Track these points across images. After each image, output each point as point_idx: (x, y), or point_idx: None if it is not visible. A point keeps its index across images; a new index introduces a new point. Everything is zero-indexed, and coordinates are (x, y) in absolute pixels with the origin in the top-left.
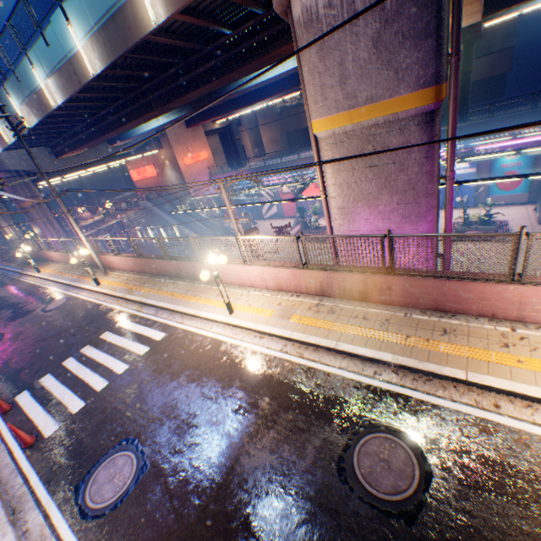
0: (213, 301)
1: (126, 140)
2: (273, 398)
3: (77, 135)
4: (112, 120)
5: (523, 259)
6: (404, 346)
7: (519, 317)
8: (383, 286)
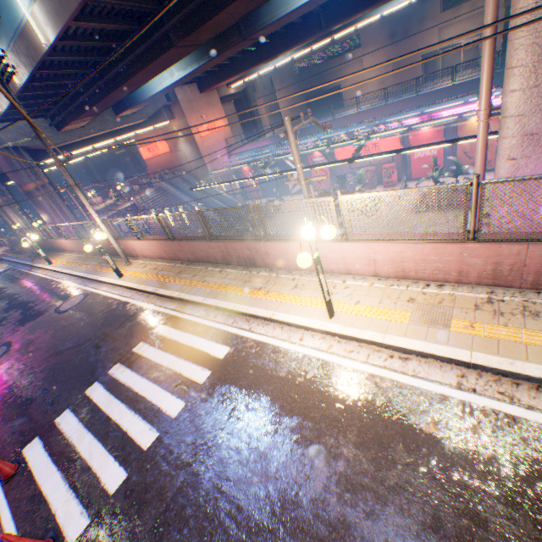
0: (290, 296)
1: (135, 107)
2: (510, 504)
3: (79, 98)
4: (120, 68)
5: None
6: None
7: None
8: None
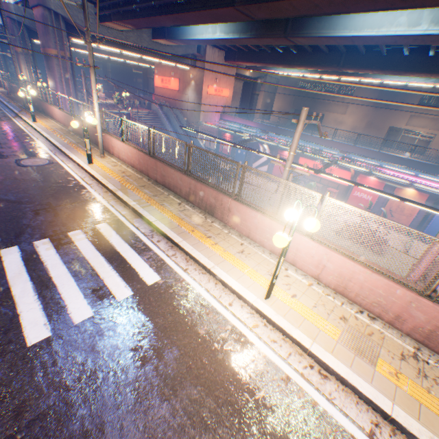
0: (234, 258)
1: (171, 40)
2: None
3: (132, 5)
4: None
5: None
6: None
7: None
8: None
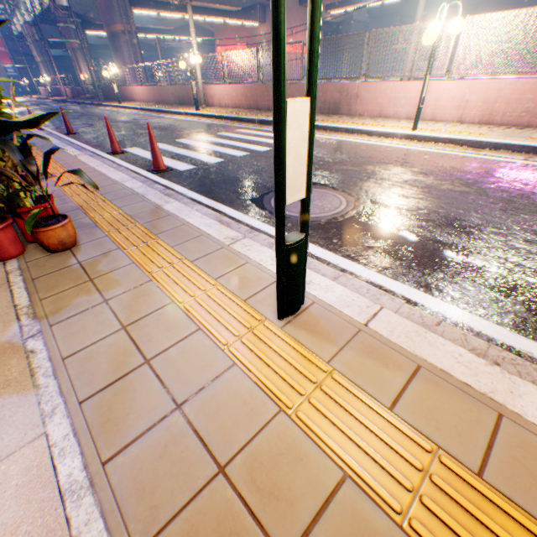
0: (372, 124)
1: None
2: None
3: None
4: None
5: None
6: None
7: None
8: None
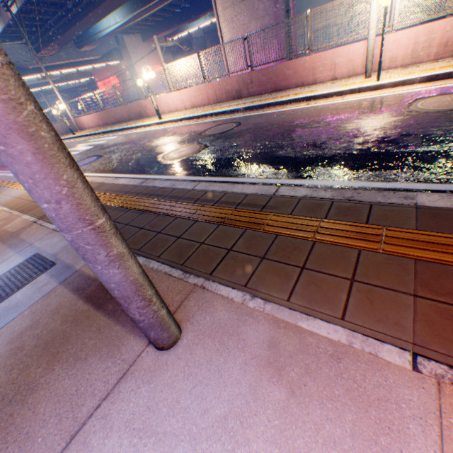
0: (150, 120)
1: (91, 44)
2: (175, 132)
3: (51, 30)
4: (78, 10)
5: (309, 33)
6: (251, 103)
7: (314, 81)
8: (248, 81)
